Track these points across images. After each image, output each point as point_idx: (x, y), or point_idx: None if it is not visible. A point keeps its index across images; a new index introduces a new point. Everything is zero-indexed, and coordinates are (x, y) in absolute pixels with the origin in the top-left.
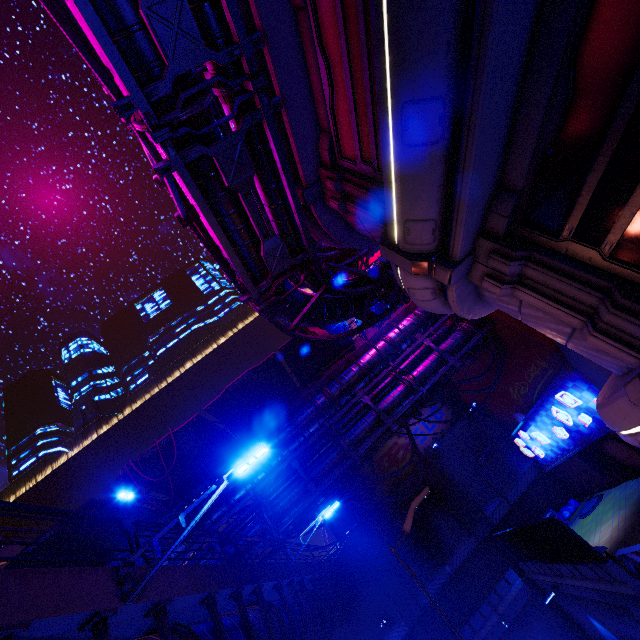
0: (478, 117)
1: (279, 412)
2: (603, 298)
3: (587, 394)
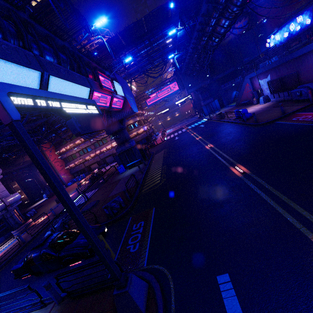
0: None
1: None
2: None
3: (307, 17)
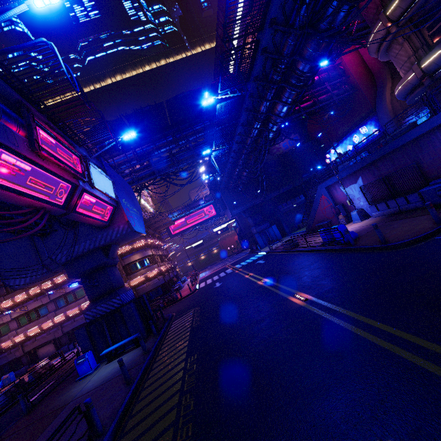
0: None
1: None
2: (421, 46)
3: (372, 127)
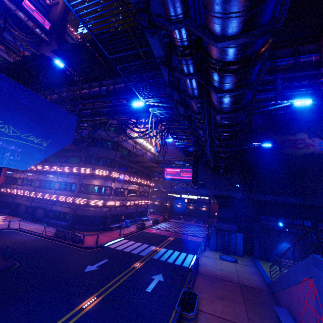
0: None
1: (292, 46)
2: None
3: None
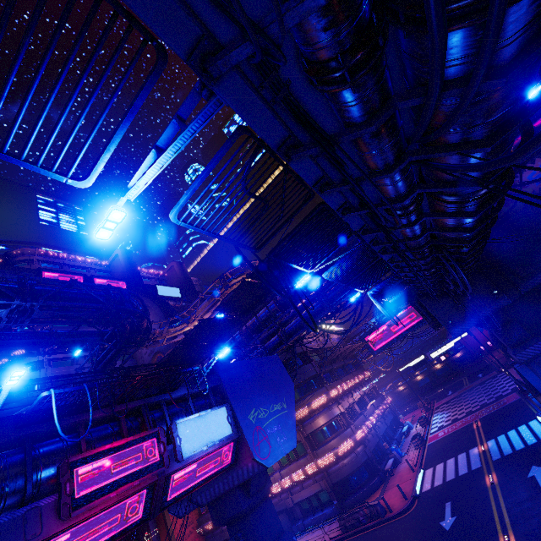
0: None
1: None
2: None
3: None
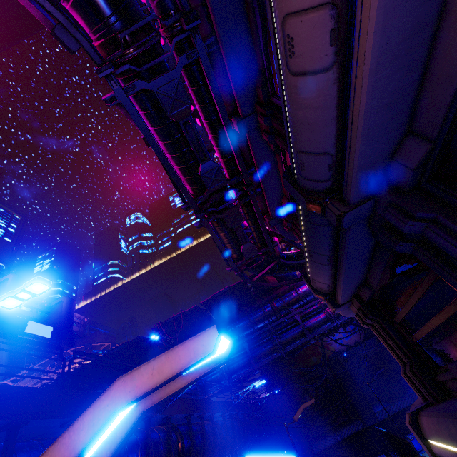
0: (343, 271)
1: (242, 310)
2: (408, 362)
3: None
